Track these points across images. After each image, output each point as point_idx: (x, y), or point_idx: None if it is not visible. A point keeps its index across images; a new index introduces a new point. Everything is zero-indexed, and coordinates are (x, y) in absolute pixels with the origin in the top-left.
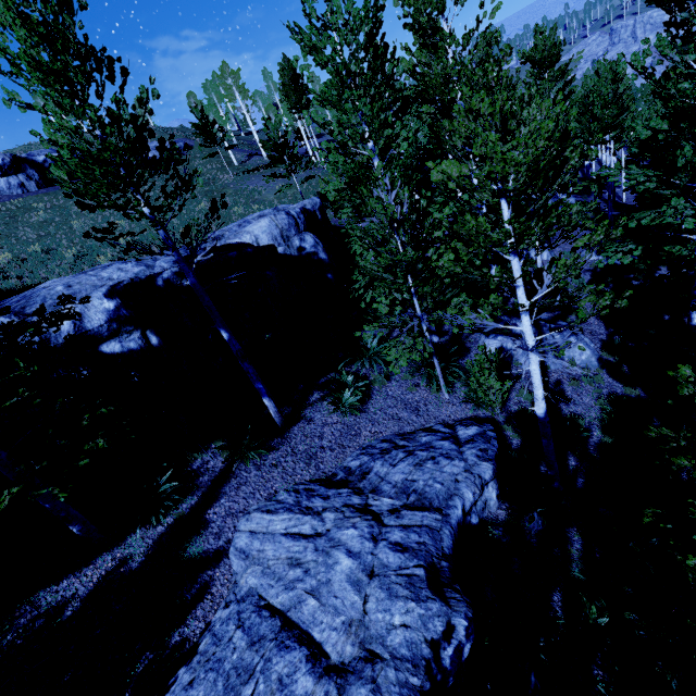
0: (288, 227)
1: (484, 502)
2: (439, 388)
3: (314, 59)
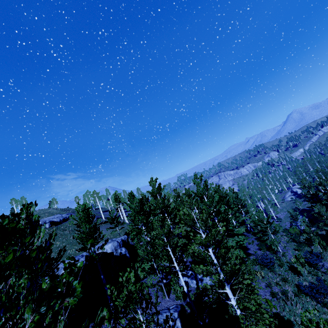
0: (117, 246)
1: (177, 327)
2: (165, 297)
3: (129, 207)
